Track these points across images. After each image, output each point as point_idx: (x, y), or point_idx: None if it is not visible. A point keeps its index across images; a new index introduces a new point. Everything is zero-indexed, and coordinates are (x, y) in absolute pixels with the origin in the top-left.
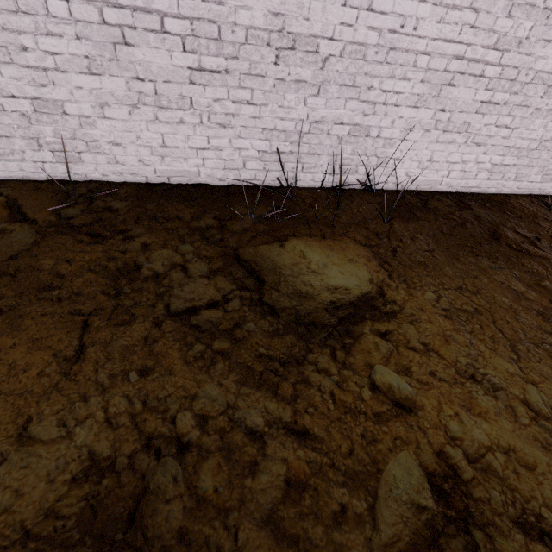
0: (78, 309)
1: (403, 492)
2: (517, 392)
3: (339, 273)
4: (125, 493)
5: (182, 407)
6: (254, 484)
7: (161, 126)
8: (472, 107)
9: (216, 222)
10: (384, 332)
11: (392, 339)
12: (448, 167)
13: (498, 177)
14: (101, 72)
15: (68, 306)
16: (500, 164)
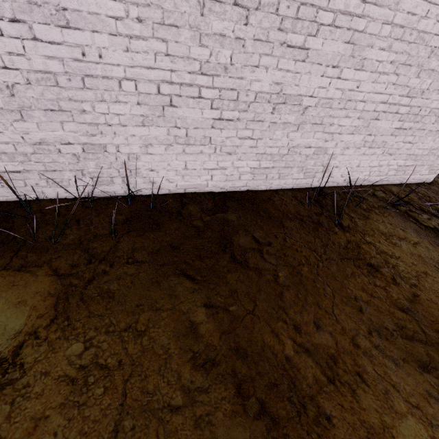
0: None
1: None
2: None
3: None
4: None
5: None
6: None
7: None
8: (205, 123)
9: None
10: None
11: None
12: (208, 173)
13: (263, 177)
14: None
15: None
16: (259, 167)
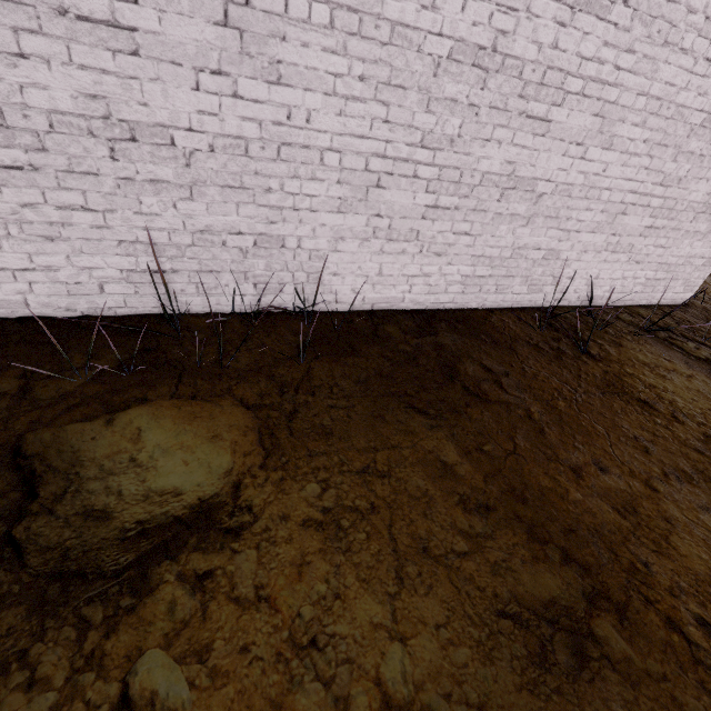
0: None
1: None
2: (369, 662)
3: (181, 465)
4: None
5: None
6: None
7: None
8: (415, 212)
9: (19, 384)
10: (202, 573)
11: (209, 585)
12: (407, 281)
13: (476, 290)
14: None
15: None
16: (473, 275)
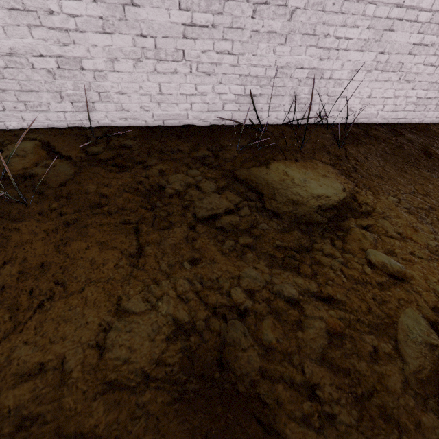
0: (127, 219)
1: (417, 335)
2: None
3: (318, 185)
4: (209, 346)
5: (232, 285)
6: (305, 335)
7: (159, 76)
8: (406, 49)
9: (210, 152)
10: (365, 226)
11: (373, 231)
12: (383, 102)
13: (422, 108)
14: (112, 31)
15: (119, 218)
16: (424, 97)
